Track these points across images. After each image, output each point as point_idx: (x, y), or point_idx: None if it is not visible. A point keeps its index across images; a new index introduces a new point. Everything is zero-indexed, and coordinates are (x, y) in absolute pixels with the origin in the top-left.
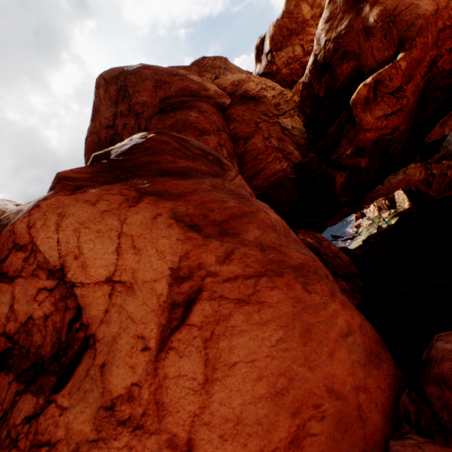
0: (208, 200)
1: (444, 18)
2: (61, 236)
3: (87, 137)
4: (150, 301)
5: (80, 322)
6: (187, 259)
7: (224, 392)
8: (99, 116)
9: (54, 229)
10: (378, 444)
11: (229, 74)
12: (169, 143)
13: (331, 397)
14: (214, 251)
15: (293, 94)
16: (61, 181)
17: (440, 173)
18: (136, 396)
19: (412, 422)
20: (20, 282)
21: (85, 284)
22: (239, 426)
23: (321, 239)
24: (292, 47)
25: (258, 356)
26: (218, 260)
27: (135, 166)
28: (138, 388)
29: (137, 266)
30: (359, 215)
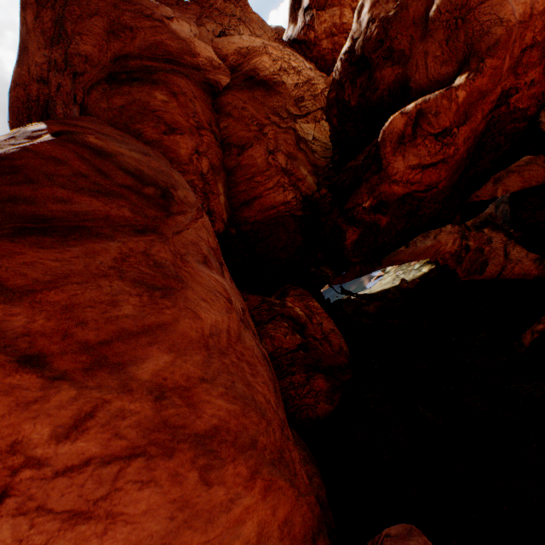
0: (81, 303)
1: (536, 31)
2: None
3: (10, 88)
4: None
5: None
6: None
7: None
8: (28, 58)
9: None
10: None
11: (244, 30)
12: (67, 162)
13: None
14: (54, 415)
15: (327, 85)
16: None
17: (477, 247)
18: None
19: None
20: None
21: None
22: None
23: (314, 311)
24: (340, 9)
25: None
26: (56, 433)
27: None
28: None
29: None
30: None
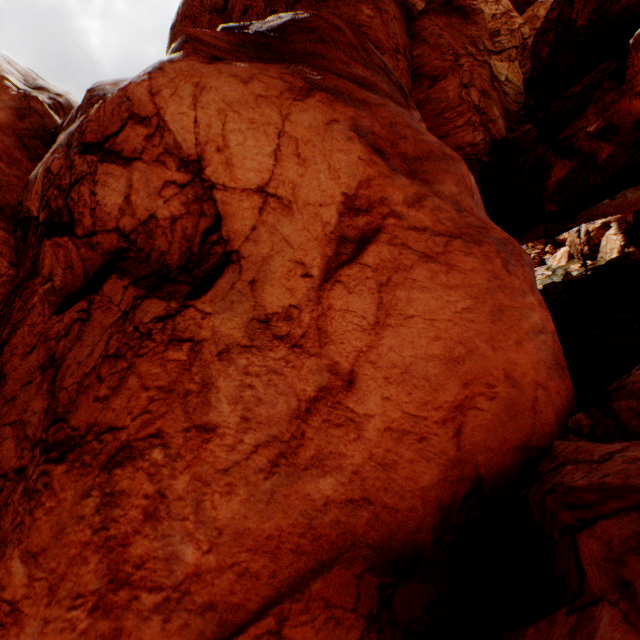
0: (401, 123)
1: None
2: (199, 116)
3: (175, 23)
4: (313, 228)
5: (217, 235)
6: (368, 188)
7: (396, 340)
8: None
9: (190, 103)
10: (544, 437)
11: None
12: (344, 33)
13: (507, 384)
14: (402, 189)
15: (523, 22)
16: (190, 42)
17: None
18: (295, 318)
19: (584, 433)
20: (139, 168)
21: (229, 189)
22: (406, 375)
23: None
24: None
25: (438, 317)
26: (406, 201)
27: (291, 53)
28: (298, 311)
29: (299, 182)
30: (536, 262)
